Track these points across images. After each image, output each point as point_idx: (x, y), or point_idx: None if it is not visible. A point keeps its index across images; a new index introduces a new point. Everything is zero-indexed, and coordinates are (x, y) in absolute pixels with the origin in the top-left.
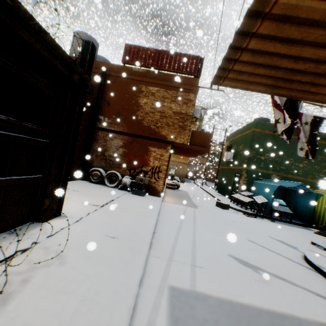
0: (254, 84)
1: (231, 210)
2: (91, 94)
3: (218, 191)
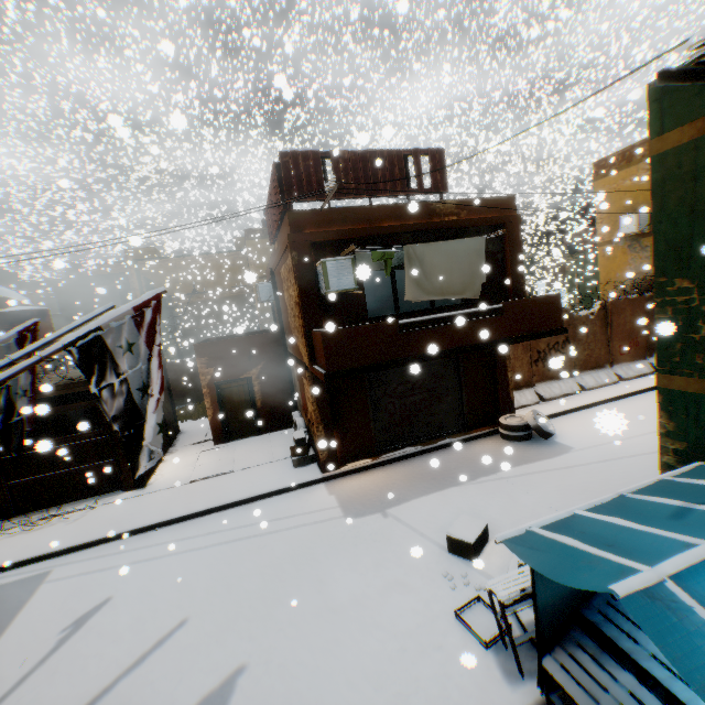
0: None
1: (473, 567)
2: None
3: None
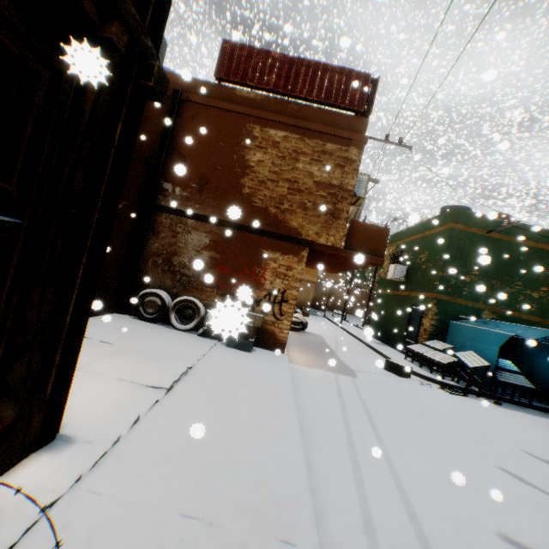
0: None
1: (414, 379)
2: (160, 102)
3: (374, 334)
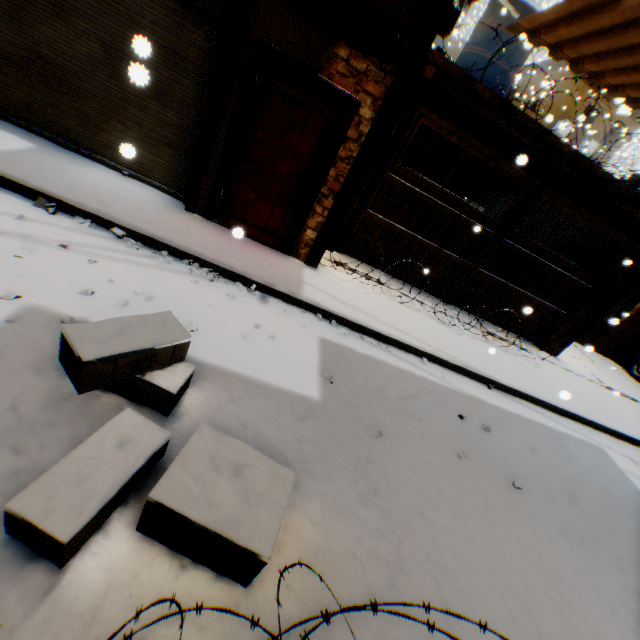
0: None
1: None
2: None
3: None
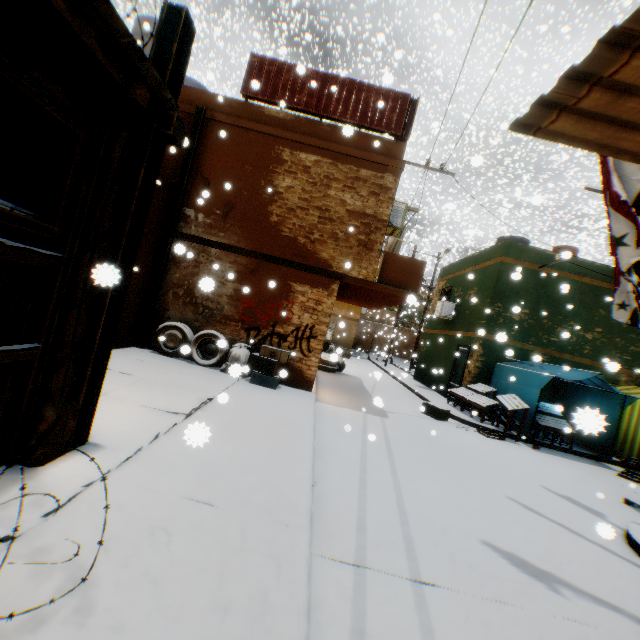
0: (636, 136)
1: (452, 422)
2: (179, 146)
3: (419, 378)
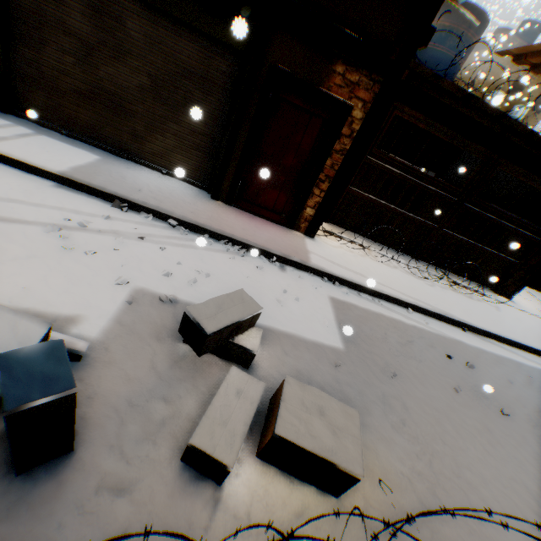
0: None
1: None
2: None
3: None
